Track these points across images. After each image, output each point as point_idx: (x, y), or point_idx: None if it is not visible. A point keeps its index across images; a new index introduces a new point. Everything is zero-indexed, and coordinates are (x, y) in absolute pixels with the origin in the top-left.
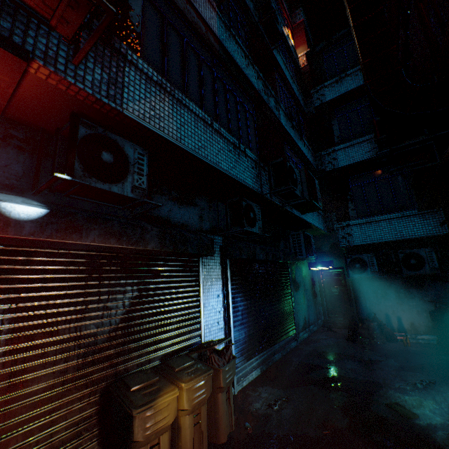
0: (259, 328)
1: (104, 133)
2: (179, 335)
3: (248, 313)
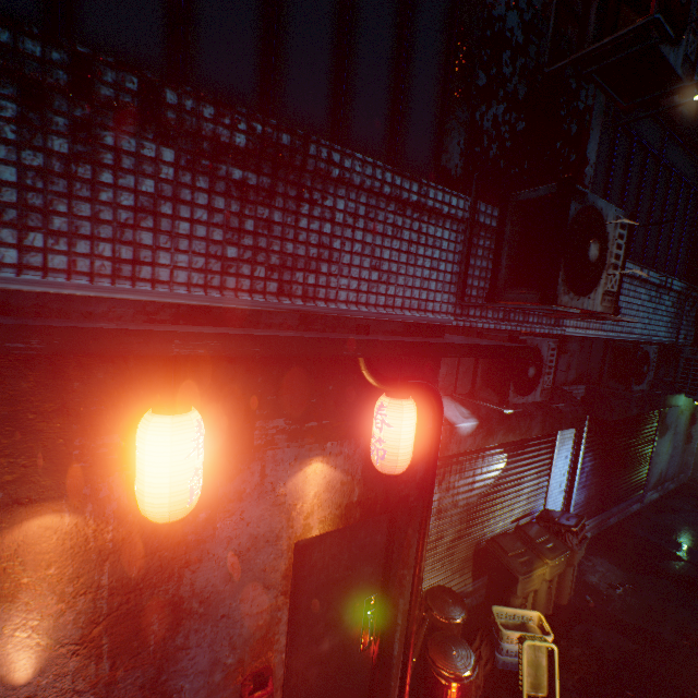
0: (600, 490)
1: (529, 343)
2: (528, 501)
3: (593, 474)
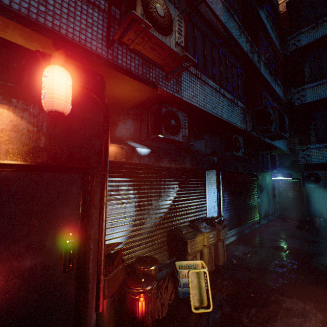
0: (236, 213)
1: (170, 109)
2: (196, 212)
3: (230, 204)
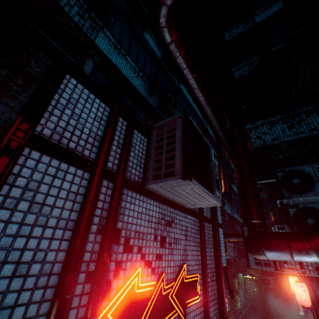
0: (232, 307)
1: None
2: None
3: (229, 300)
